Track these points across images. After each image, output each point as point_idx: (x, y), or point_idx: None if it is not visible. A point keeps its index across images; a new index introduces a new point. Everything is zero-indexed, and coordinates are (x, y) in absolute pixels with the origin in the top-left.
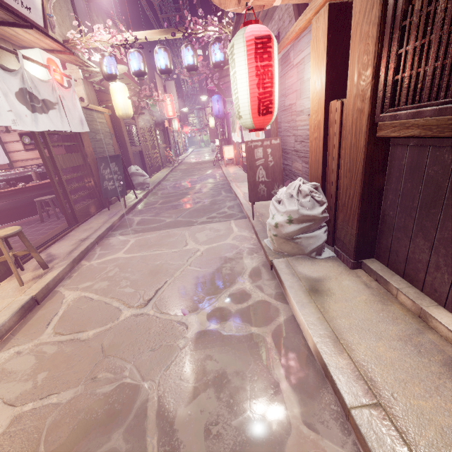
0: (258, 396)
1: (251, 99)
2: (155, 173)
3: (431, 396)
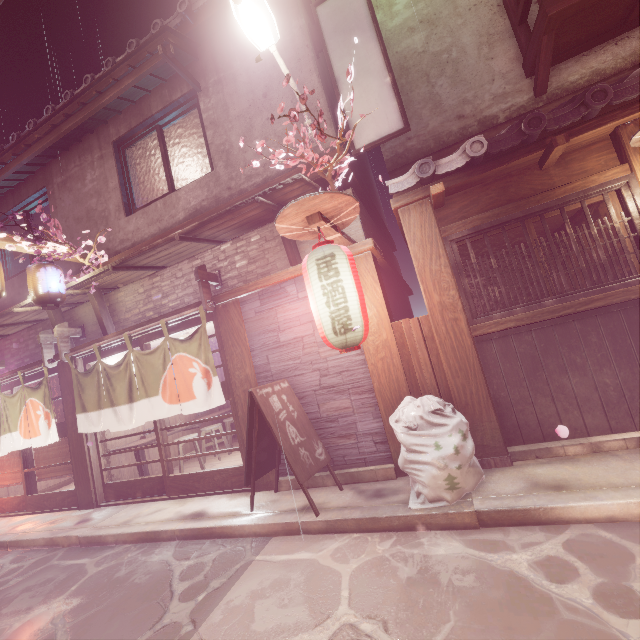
0: None
1: (361, 309)
2: None
3: None
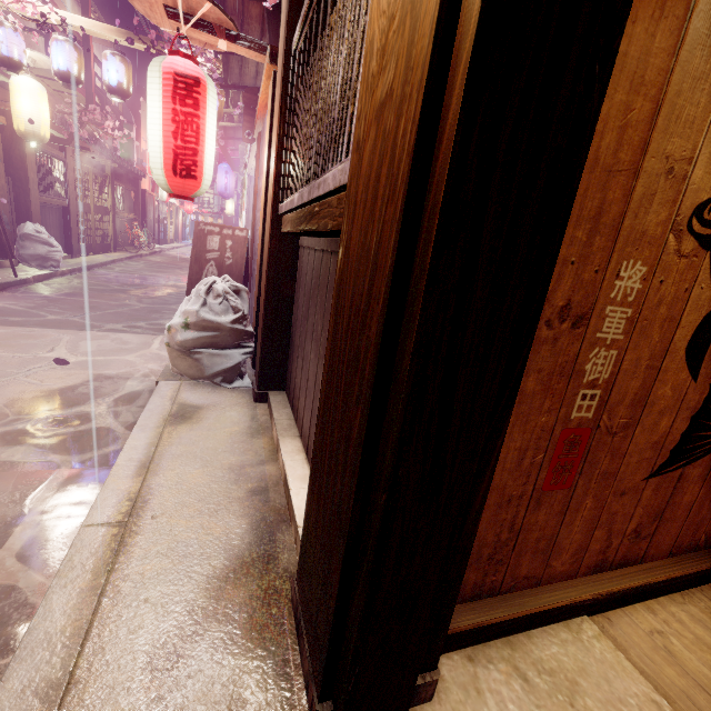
0: None
1: (164, 149)
2: (92, 253)
3: (200, 516)
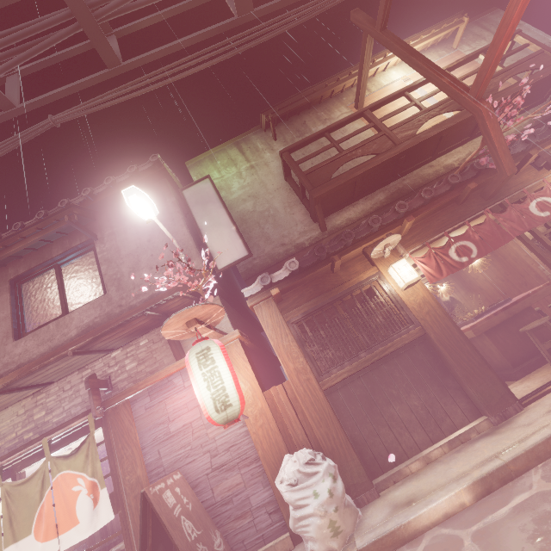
0: (532, 510)
1: (236, 386)
2: None
3: (480, 450)
